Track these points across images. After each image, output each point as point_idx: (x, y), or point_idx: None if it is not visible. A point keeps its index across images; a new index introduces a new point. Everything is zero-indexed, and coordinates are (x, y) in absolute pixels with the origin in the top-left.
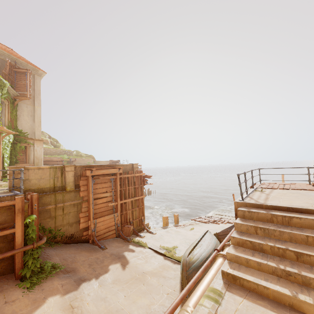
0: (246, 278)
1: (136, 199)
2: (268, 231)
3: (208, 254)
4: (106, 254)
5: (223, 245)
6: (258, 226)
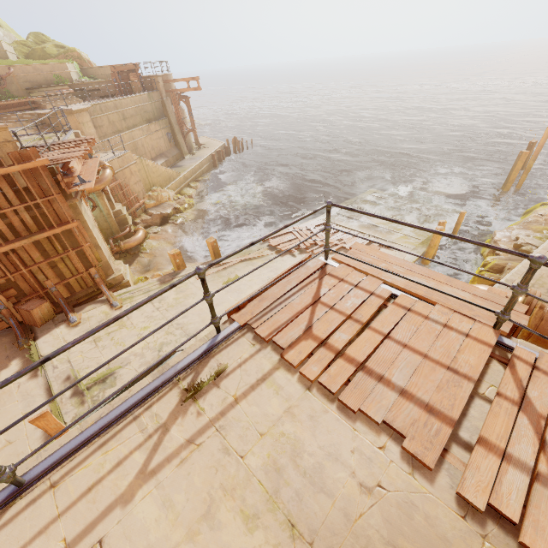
0: None
1: (50, 235)
2: None
3: None
4: None
5: None
6: None
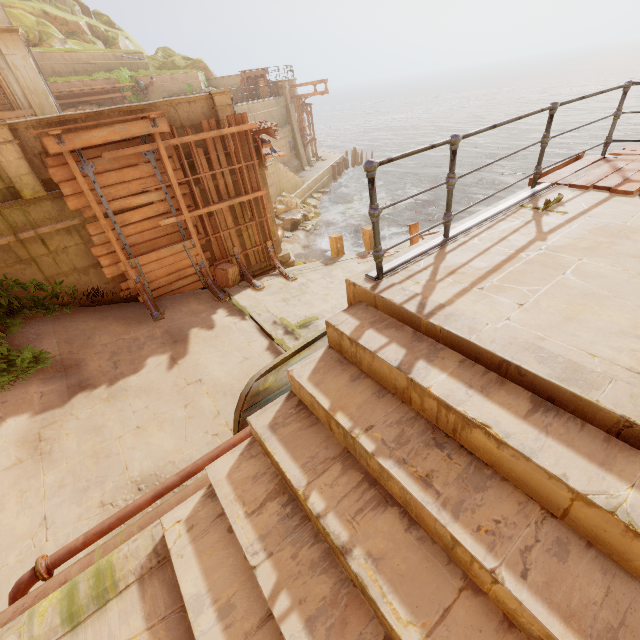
0: (179, 583)
1: (243, 201)
2: (353, 444)
3: None
4: (156, 332)
5: None
6: (333, 416)
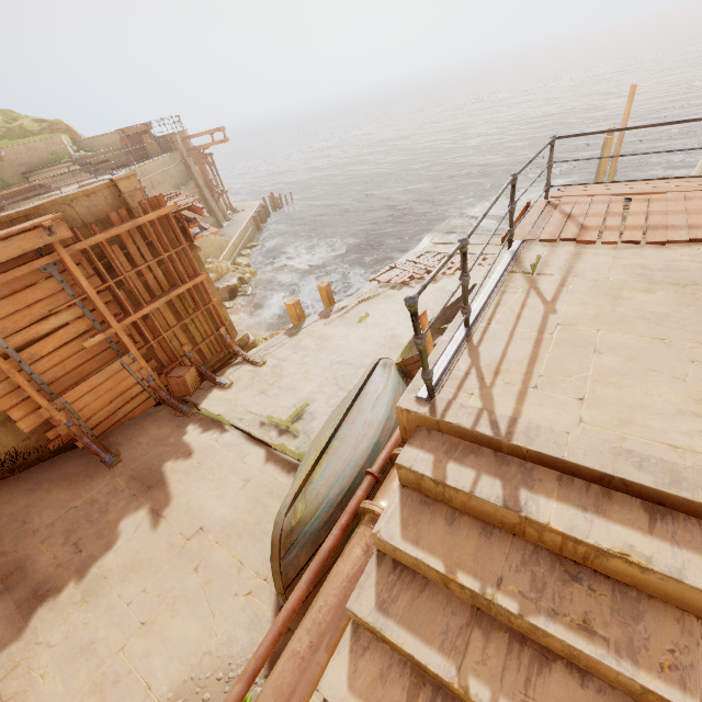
0: None
1: (181, 292)
2: (487, 604)
3: (352, 476)
4: (118, 483)
5: (393, 455)
6: (455, 580)
